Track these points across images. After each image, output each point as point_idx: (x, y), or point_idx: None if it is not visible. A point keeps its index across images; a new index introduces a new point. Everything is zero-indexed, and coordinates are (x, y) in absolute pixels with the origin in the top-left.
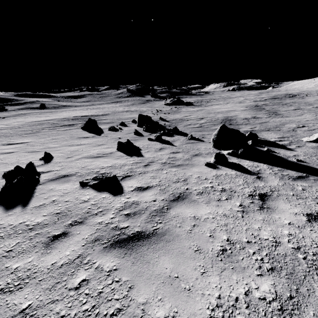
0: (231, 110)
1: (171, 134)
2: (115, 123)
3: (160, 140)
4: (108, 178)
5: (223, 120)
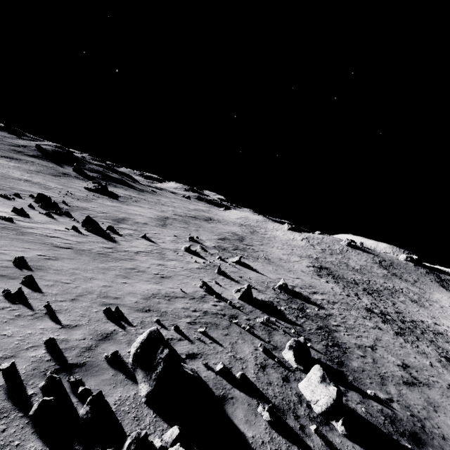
0: (140, 214)
1: (61, 215)
2: (8, 191)
3: (49, 215)
4: (9, 218)
5: (119, 218)
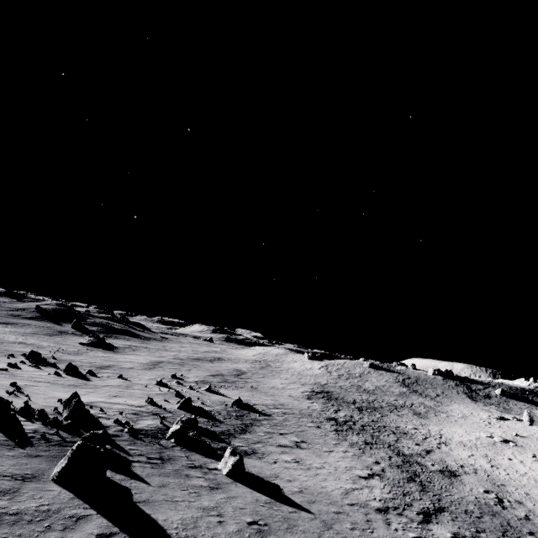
0: (130, 361)
1: (48, 366)
2: (3, 353)
3: (37, 367)
4: (6, 368)
5: (104, 366)
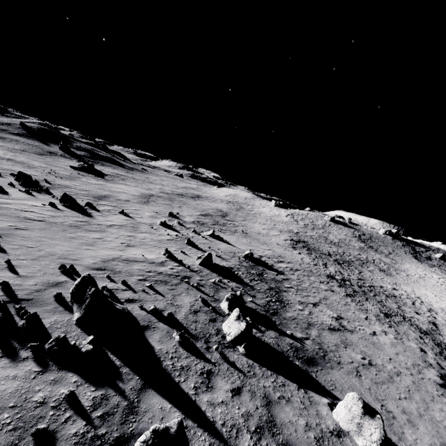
0: (124, 192)
1: (41, 192)
2: None
3: (28, 192)
4: None
5: (101, 196)
